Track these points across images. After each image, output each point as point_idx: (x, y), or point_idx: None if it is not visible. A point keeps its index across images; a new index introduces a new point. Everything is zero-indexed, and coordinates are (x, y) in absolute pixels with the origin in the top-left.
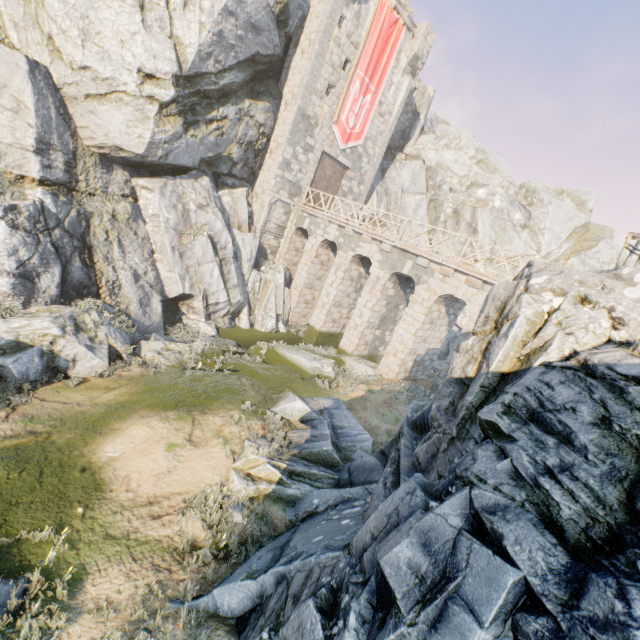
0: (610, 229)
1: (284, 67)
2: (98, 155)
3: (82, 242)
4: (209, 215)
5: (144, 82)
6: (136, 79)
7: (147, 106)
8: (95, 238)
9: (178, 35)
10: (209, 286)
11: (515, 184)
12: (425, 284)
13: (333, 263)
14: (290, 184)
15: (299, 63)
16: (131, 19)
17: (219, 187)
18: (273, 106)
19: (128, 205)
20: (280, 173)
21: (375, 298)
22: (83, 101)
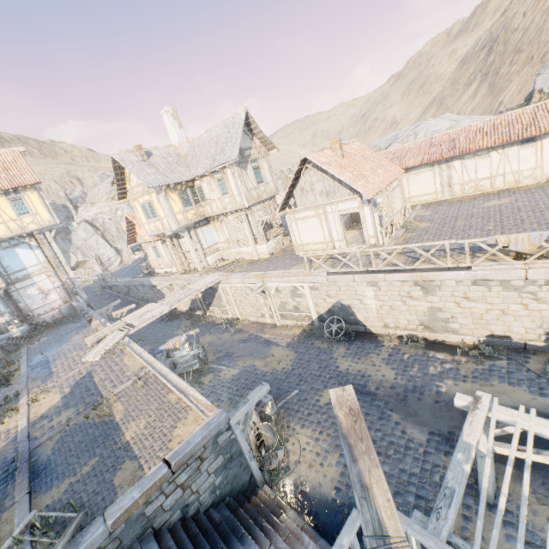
0: None
1: None
2: None
3: None
4: None
5: None
6: None
7: None
8: None
9: None
10: None
11: None
12: None
13: None
14: None
15: None
16: None
17: None
18: None
19: None
20: None
21: None
22: None
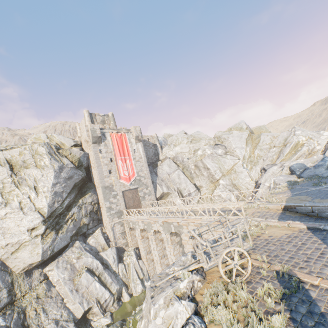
0: (262, 126)
1: (91, 175)
2: (24, 272)
3: (23, 327)
4: (83, 259)
5: (31, 232)
6: (28, 234)
7: (36, 240)
8: (30, 318)
9: (38, 207)
10: (97, 294)
11: (211, 138)
12: (183, 233)
13: (149, 238)
14: (116, 213)
15: (94, 172)
16: (19, 215)
17: (87, 237)
18: (93, 191)
19: (44, 285)
20: (109, 213)
21: (171, 248)
22: (11, 256)
